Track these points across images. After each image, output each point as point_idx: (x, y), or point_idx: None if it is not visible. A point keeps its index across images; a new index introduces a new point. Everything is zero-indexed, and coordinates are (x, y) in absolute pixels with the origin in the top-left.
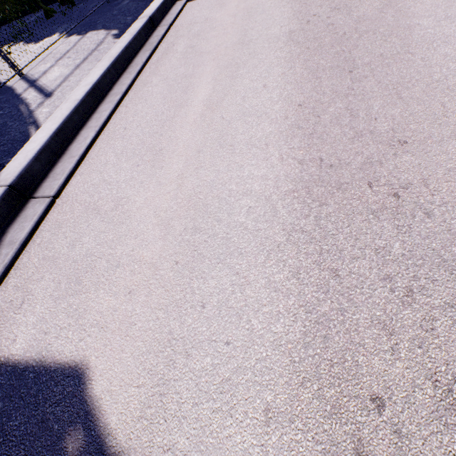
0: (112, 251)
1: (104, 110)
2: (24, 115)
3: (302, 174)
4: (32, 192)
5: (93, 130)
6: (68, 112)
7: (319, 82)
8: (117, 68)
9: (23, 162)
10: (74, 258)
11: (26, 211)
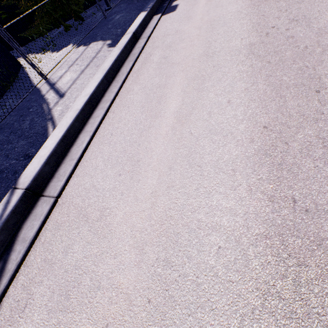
0: (95, 268)
1: (97, 116)
2: (45, 112)
3: (273, 216)
4: (42, 190)
5: (88, 134)
6: (71, 121)
7: (284, 101)
8: (108, 78)
9: (37, 167)
10: (66, 267)
11: (36, 209)
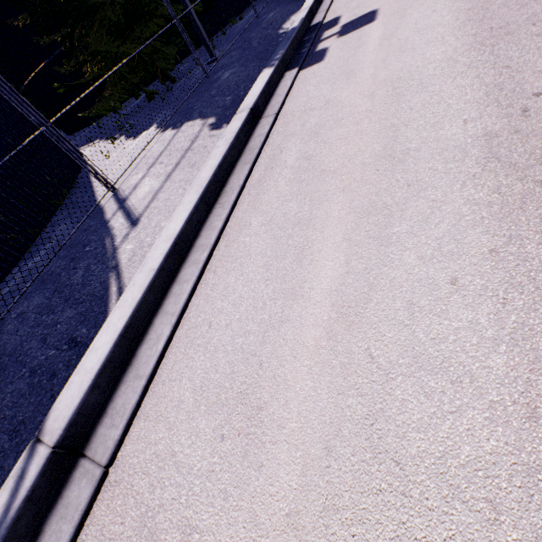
0: None
1: (186, 280)
2: (108, 253)
3: None
4: (84, 442)
5: (169, 321)
6: (140, 295)
7: None
8: (208, 199)
9: (76, 398)
10: None
11: (70, 490)
